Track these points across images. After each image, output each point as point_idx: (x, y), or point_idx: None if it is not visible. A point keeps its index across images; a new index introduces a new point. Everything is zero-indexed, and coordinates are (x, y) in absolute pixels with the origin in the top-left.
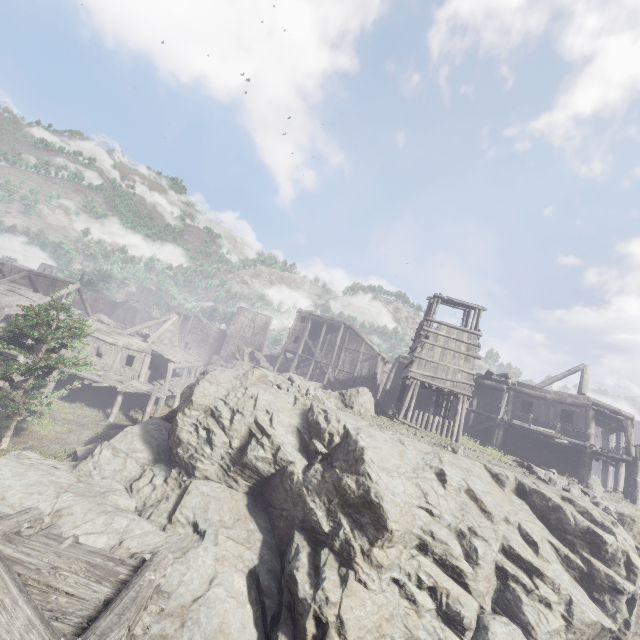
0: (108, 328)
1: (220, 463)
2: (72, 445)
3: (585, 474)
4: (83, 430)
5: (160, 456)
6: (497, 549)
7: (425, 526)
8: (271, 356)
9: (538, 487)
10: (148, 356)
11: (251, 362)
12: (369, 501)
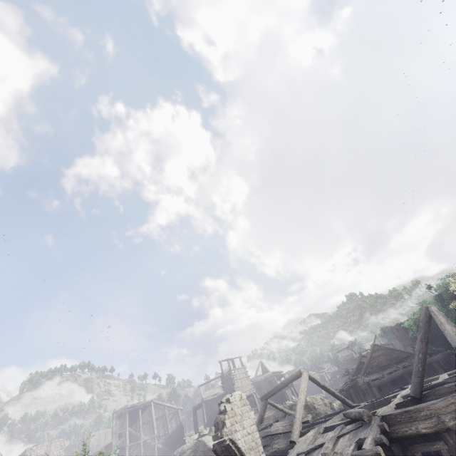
0: None
1: None
2: None
3: (287, 399)
4: None
5: None
6: None
7: None
8: None
9: (292, 403)
10: None
11: None
12: None
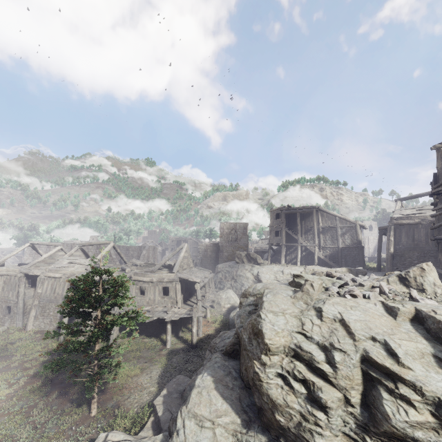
0: (141, 268)
1: (345, 431)
2: (148, 389)
3: None
4: (151, 366)
5: (247, 415)
6: None
7: None
8: (257, 252)
9: None
10: (178, 284)
11: (249, 262)
12: None
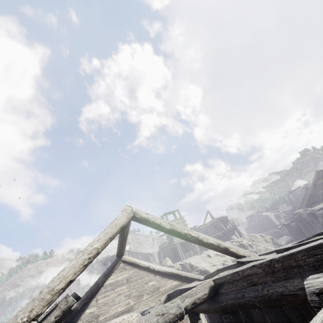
0: None
1: None
2: None
3: (231, 239)
4: None
5: None
6: (231, 262)
7: (216, 268)
8: None
9: None
10: None
11: None
12: (202, 271)
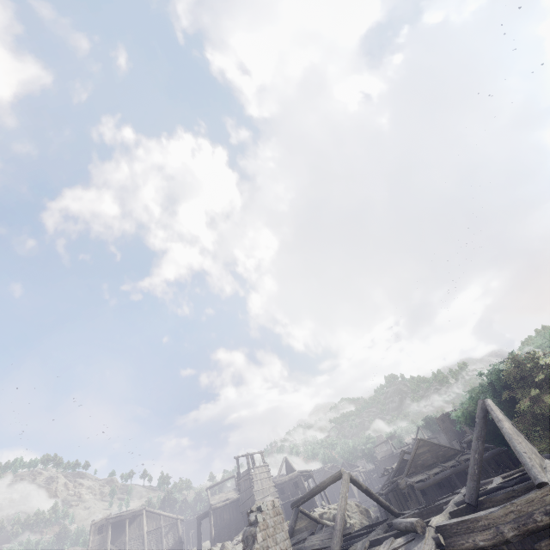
0: None
1: None
2: None
3: (315, 505)
4: None
5: None
6: None
7: None
8: None
9: (322, 511)
10: None
11: None
12: None
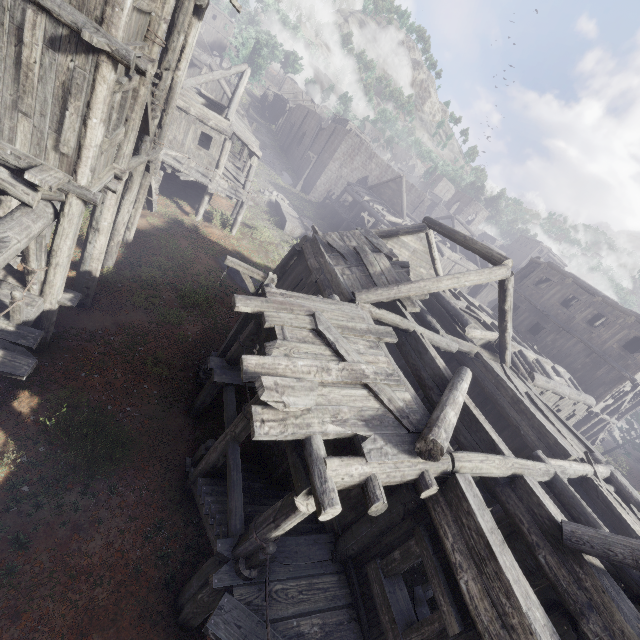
0: None
1: None
2: None
3: None
4: None
5: None
6: None
7: None
8: None
9: None
10: None
11: None
12: None
